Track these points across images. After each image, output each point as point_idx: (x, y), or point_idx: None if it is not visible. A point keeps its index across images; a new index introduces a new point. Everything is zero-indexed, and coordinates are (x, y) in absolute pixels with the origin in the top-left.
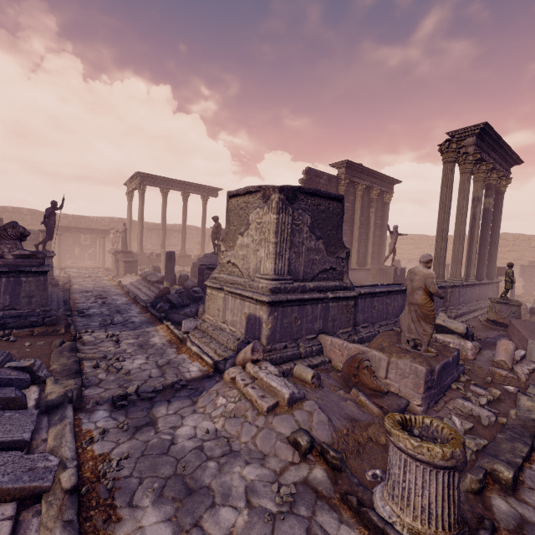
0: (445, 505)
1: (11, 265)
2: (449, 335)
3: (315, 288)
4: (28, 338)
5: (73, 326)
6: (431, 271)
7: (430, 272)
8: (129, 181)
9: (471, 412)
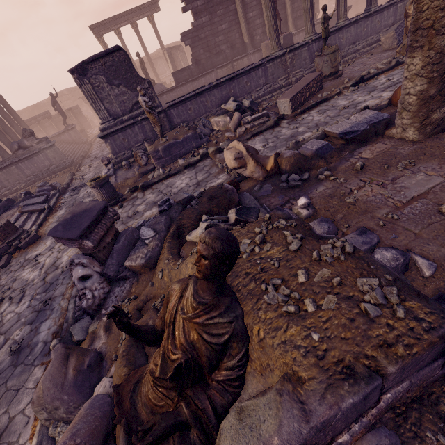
0: (100, 196)
1: (38, 148)
2: (221, 116)
3: (129, 118)
4: (63, 174)
5: (78, 165)
6: (140, 98)
7: (139, 99)
8: (95, 35)
9: (179, 164)
